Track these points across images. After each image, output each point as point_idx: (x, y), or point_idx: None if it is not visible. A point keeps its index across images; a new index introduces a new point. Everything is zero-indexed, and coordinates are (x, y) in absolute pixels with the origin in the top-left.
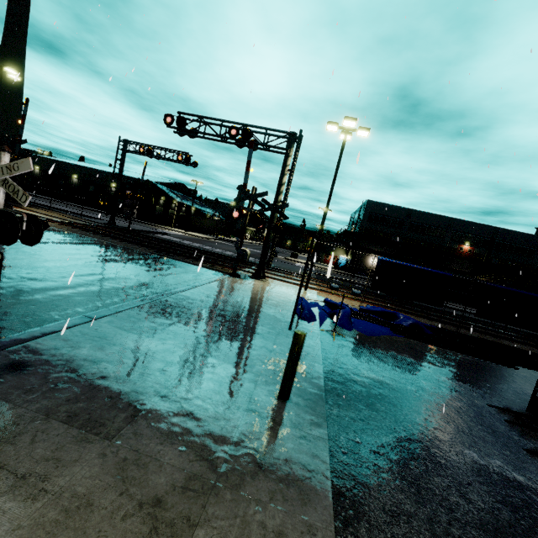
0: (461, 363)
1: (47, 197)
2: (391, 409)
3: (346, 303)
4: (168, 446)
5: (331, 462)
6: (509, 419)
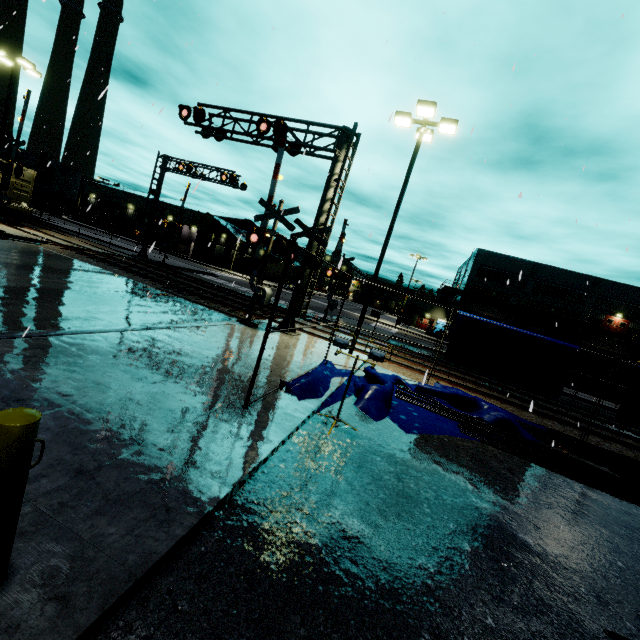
0: (574, 504)
1: (100, 229)
2: (322, 638)
3: (409, 377)
4: None
5: None
6: None
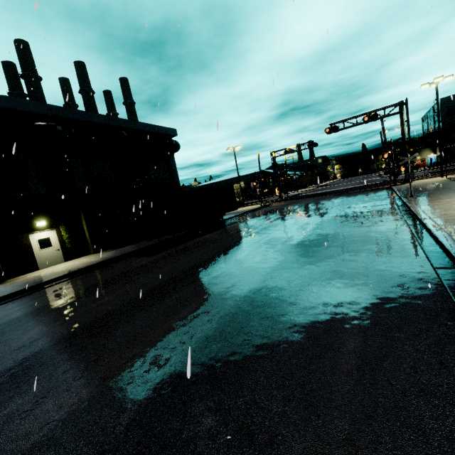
0: None
1: None
2: None
3: None
4: None
5: None
6: None
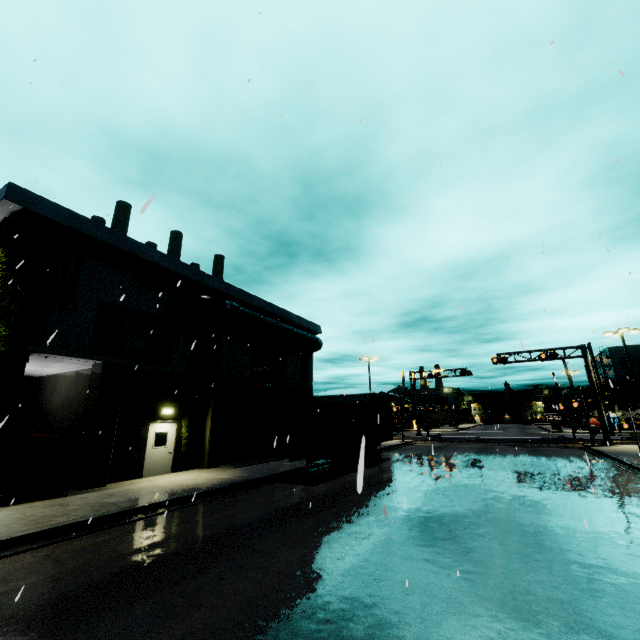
0: None
1: None
2: None
3: None
4: None
5: None
6: None
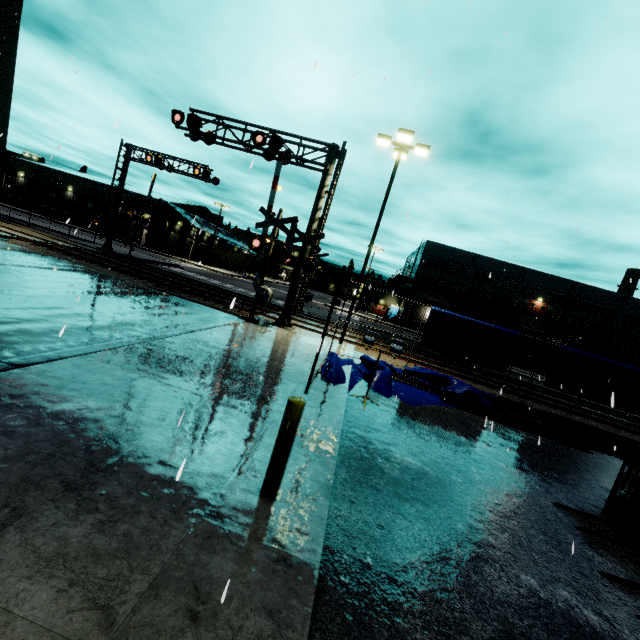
0: (524, 444)
1: (33, 212)
2: (424, 510)
3: (390, 361)
4: (40, 583)
5: (320, 601)
6: (581, 524)
